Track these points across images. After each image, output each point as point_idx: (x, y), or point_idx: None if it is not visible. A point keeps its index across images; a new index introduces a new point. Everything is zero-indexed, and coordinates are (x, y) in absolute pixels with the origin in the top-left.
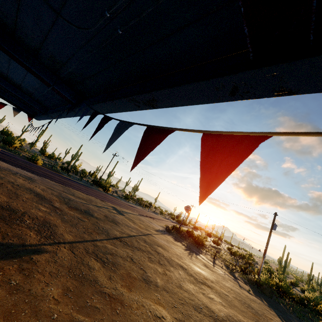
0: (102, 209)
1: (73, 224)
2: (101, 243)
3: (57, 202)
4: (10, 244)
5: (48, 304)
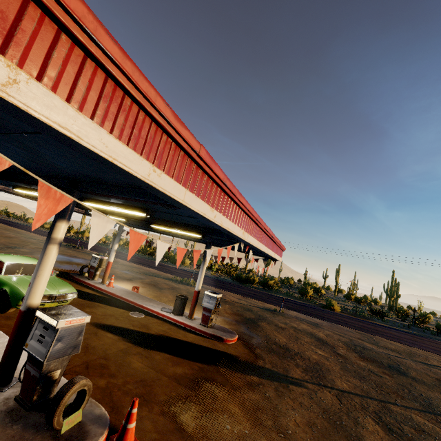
0: (437, 369)
1: (357, 375)
2: (402, 409)
3: (343, 348)
4: (275, 372)
5: (287, 421)
